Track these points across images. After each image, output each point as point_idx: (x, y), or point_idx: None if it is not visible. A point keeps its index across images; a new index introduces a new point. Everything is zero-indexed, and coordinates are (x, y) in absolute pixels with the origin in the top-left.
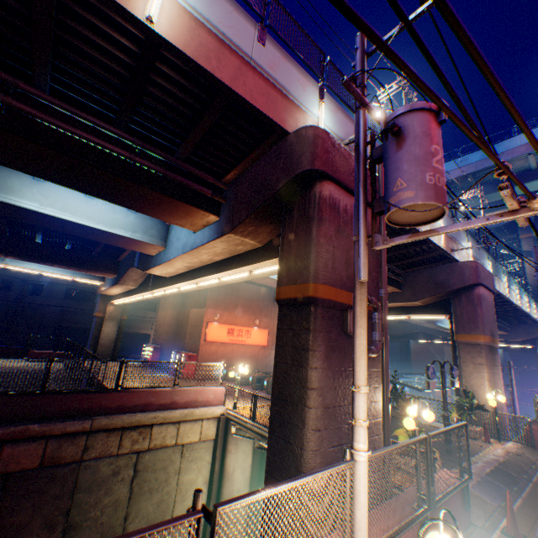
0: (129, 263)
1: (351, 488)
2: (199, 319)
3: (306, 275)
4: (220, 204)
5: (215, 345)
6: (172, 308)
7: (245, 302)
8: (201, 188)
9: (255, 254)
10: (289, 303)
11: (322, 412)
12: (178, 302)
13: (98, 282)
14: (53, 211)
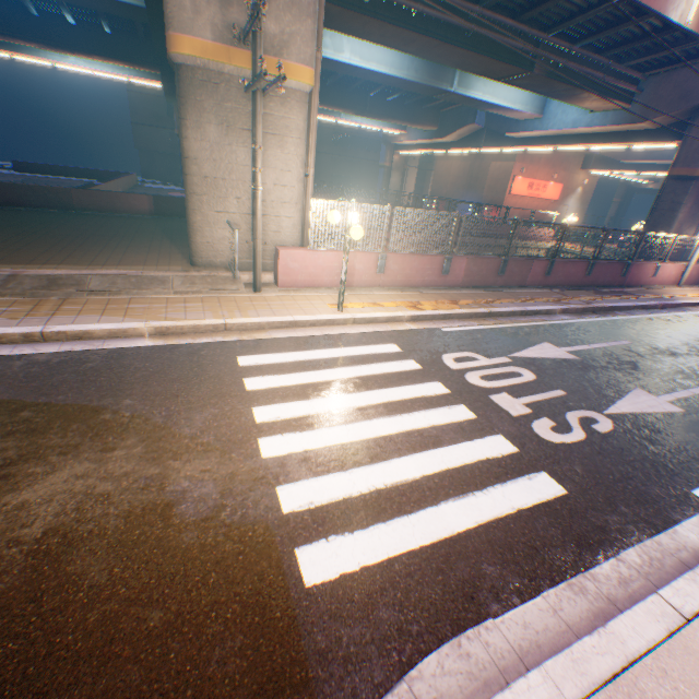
0: (464, 120)
1: (697, 246)
2: (503, 175)
3: (697, 165)
4: (632, 95)
5: (514, 199)
6: (459, 161)
7: (547, 155)
8: (629, 89)
9: (644, 136)
10: (676, 180)
11: (676, 232)
12: (469, 154)
13: (397, 133)
14: (487, 99)
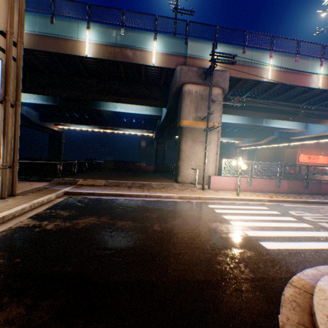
0: (268, 134)
1: None
2: (292, 153)
3: None
4: None
5: (301, 163)
6: (268, 150)
7: (314, 144)
8: None
9: None
10: None
11: None
12: (272, 147)
13: (237, 142)
14: (278, 126)
